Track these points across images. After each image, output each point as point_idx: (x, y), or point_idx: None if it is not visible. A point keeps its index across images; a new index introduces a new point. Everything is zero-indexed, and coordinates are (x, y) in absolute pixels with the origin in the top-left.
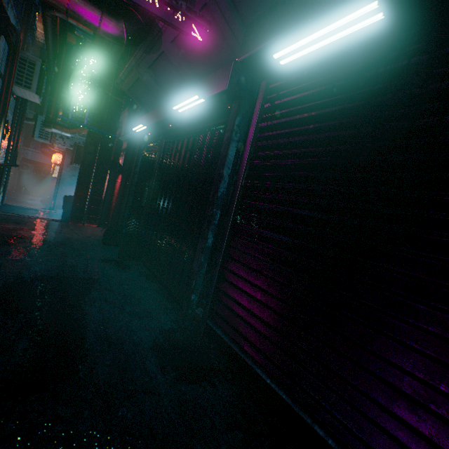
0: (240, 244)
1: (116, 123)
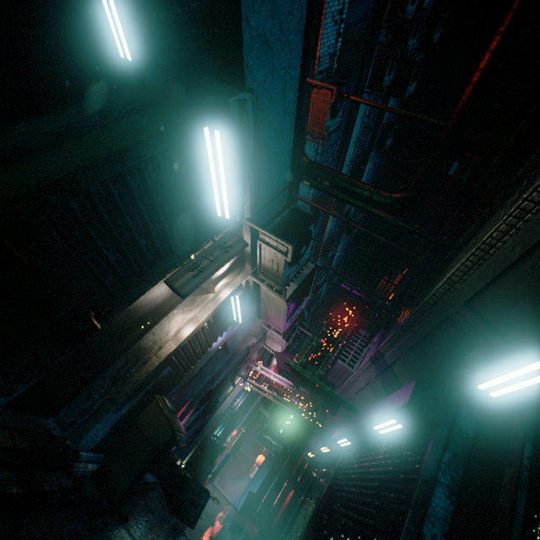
0: (308, 533)
1: (304, 444)
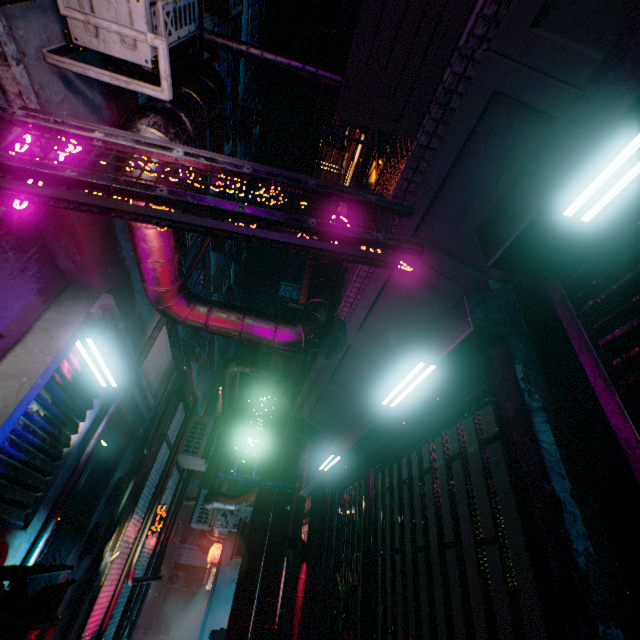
0: None
1: (294, 468)
